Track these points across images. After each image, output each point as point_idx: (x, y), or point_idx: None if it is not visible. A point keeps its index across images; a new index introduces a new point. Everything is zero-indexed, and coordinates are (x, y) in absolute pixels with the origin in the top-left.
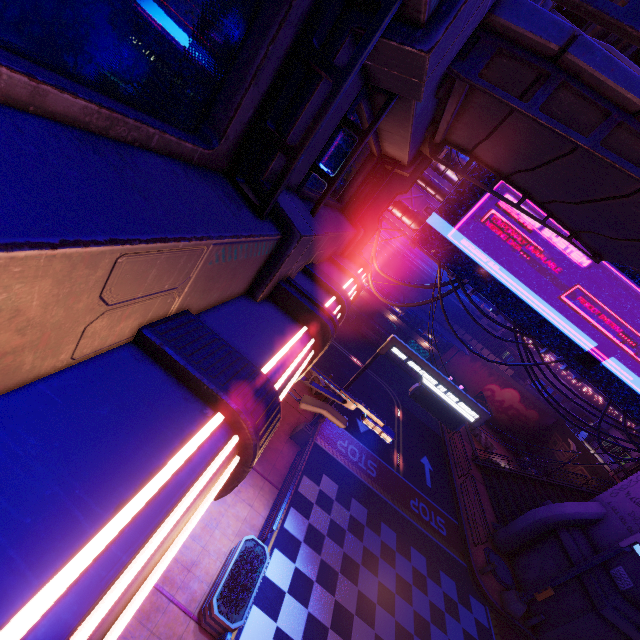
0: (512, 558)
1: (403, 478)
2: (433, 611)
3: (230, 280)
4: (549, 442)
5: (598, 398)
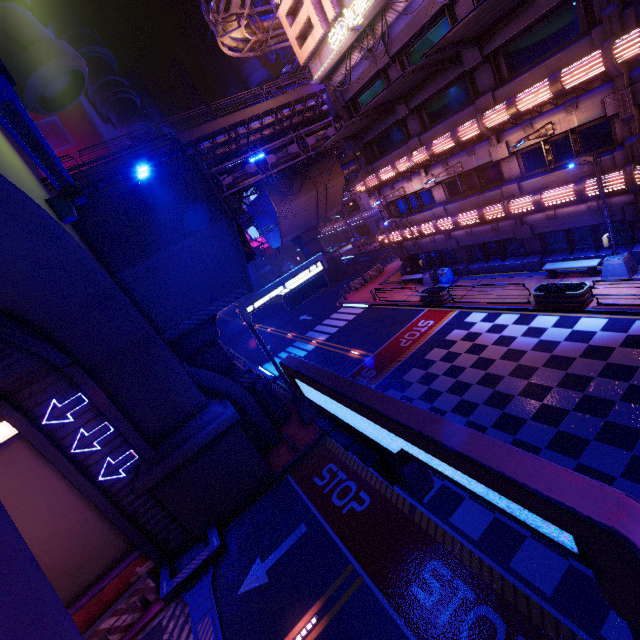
0: None
1: None
2: (597, 476)
3: (470, 116)
4: None
5: None
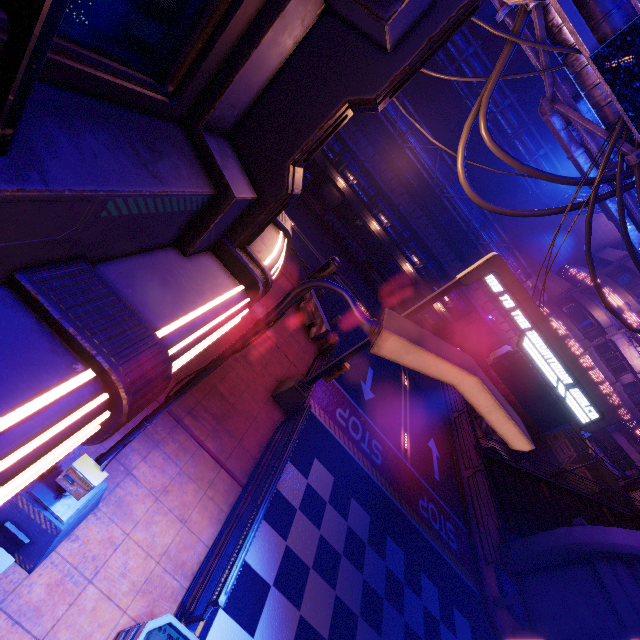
0: (520, 577)
1: (411, 467)
2: None
3: None
4: (548, 436)
5: (615, 398)
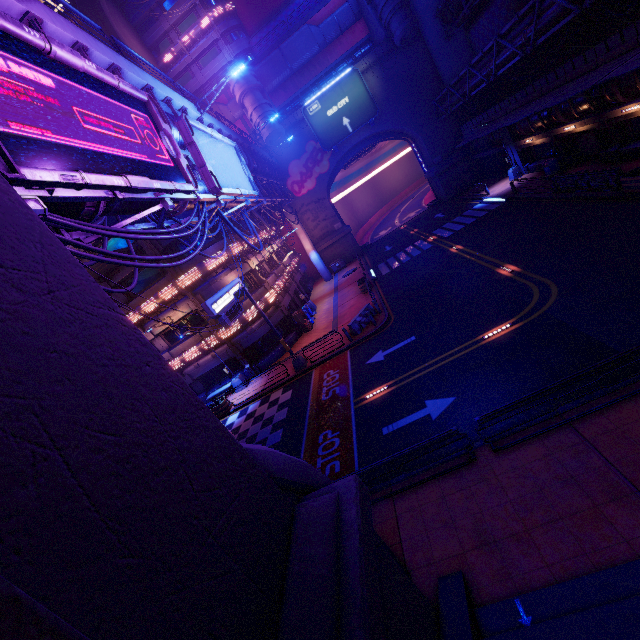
0: None
1: (353, 410)
2: None
3: None
4: None
5: None
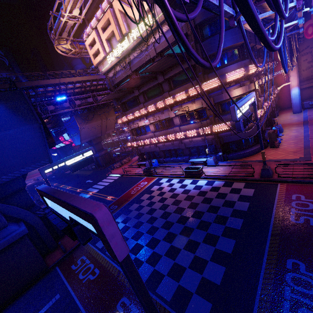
0: None
1: None
2: (194, 243)
3: (161, 99)
4: None
5: None
